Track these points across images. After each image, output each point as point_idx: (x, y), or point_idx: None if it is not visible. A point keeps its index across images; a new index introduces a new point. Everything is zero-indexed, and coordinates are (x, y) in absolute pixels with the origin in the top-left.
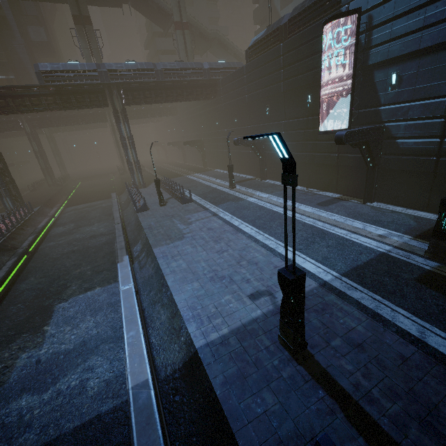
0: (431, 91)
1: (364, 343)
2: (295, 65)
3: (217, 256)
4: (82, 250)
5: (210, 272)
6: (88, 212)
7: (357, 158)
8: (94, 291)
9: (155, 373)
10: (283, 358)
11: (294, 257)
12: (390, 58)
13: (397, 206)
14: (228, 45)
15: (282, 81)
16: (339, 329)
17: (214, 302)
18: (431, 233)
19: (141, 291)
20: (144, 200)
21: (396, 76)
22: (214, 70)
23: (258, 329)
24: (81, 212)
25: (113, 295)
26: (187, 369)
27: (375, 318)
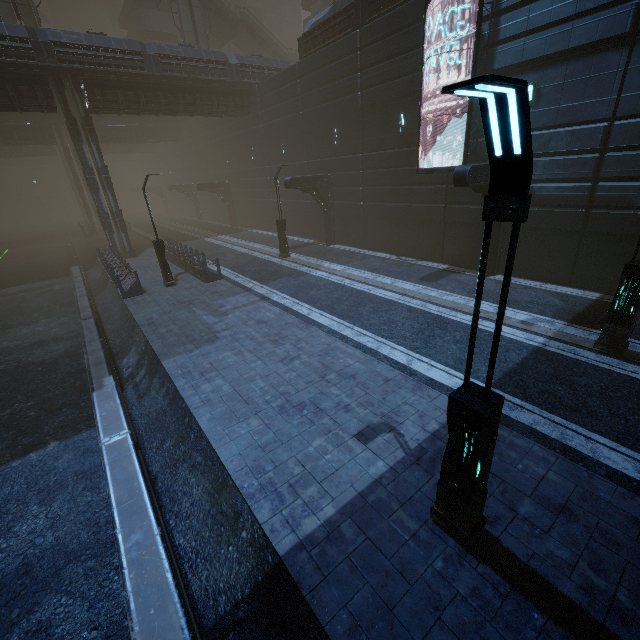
0: (581, 113)
1: (569, 504)
2: (380, 65)
3: (284, 368)
4: (15, 370)
5: (277, 398)
6: (26, 300)
7: (473, 211)
8: (44, 451)
9: (193, 617)
10: (450, 553)
11: (492, 369)
12: (526, 60)
13: (529, 280)
14: (263, 36)
15: (359, 90)
16: (523, 483)
17: (295, 453)
18: (588, 315)
19: (145, 442)
20: (136, 276)
21: (534, 88)
22: (246, 69)
23: (389, 498)
24: (10, 300)
25: (88, 455)
26: (263, 600)
27: (568, 456)
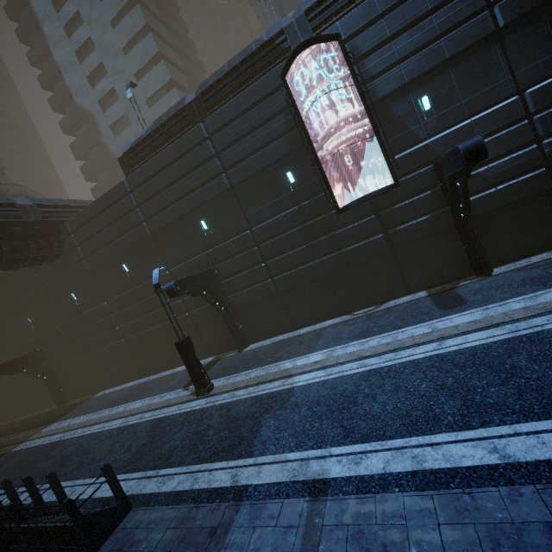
0: (486, 99)
1: None
2: (241, 141)
3: None
4: None
5: None
6: None
7: (424, 222)
8: None
9: None
10: None
11: None
12: (410, 80)
13: (529, 257)
14: None
15: (222, 172)
16: None
17: None
18: None
19: None
20: None
21: (429, 98)
22: (46, 208)
23: None
24: None
25: None
26: None
27: None
